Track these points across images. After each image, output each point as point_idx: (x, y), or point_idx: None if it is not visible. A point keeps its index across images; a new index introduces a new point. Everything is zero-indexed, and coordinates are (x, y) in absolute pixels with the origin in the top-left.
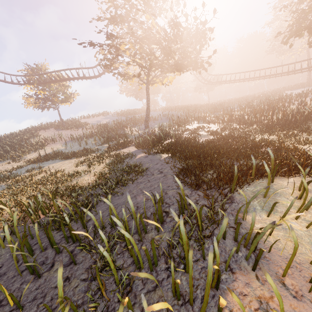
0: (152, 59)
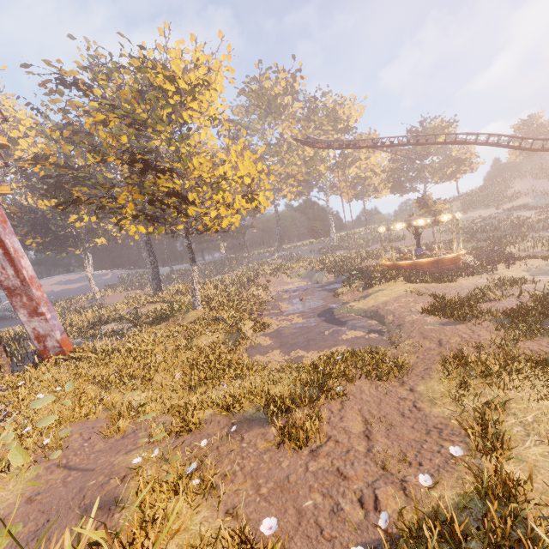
0: None
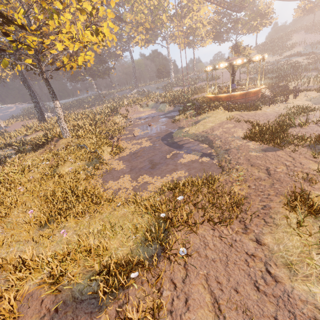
0: None
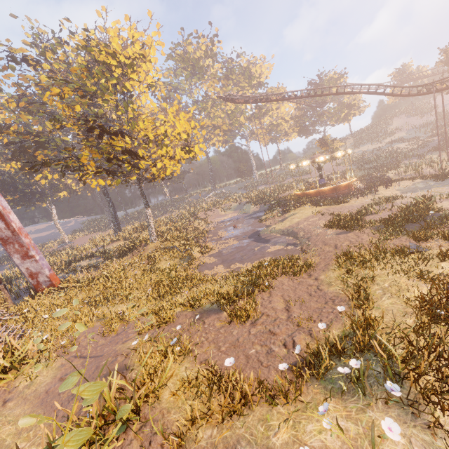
0: None
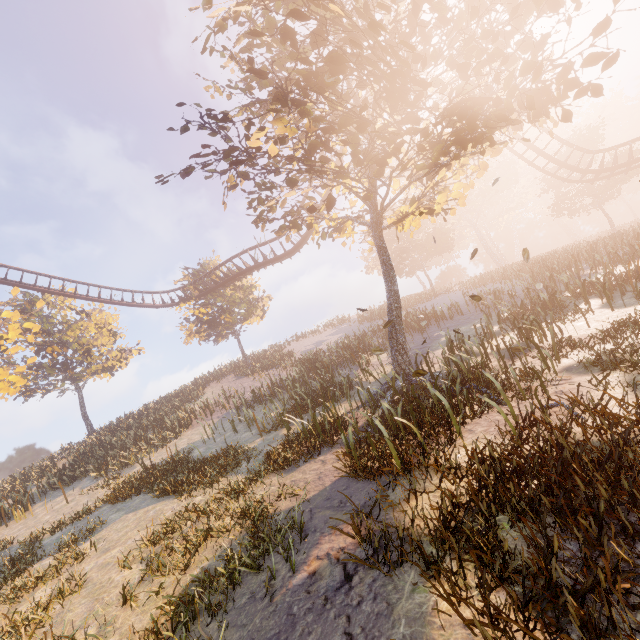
0: (355, 135)
